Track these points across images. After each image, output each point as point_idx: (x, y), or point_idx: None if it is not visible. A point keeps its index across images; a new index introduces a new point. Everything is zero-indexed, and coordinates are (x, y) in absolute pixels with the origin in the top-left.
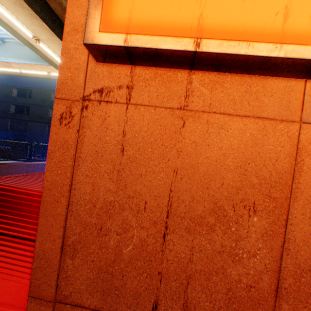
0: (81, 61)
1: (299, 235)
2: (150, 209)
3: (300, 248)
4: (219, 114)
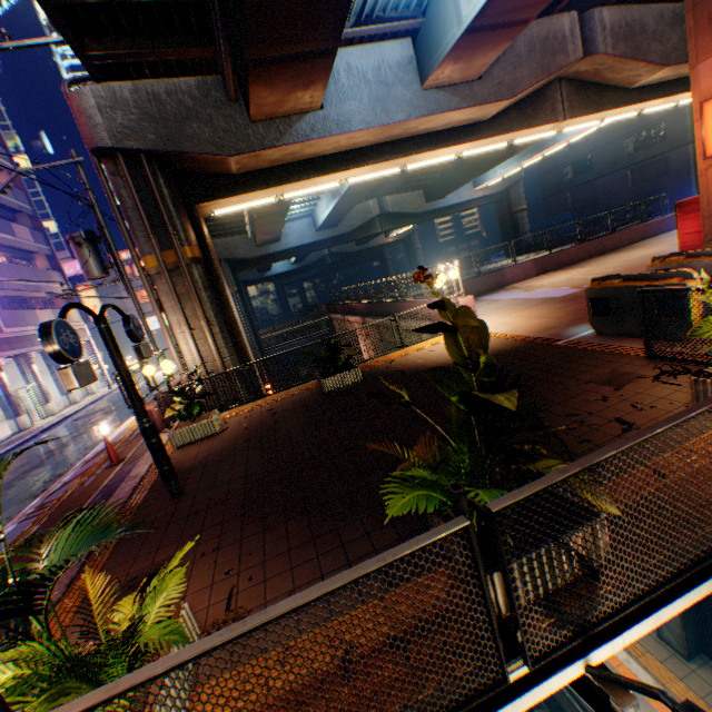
0: (700, 162)
1: None
2: None
3: None
4: None
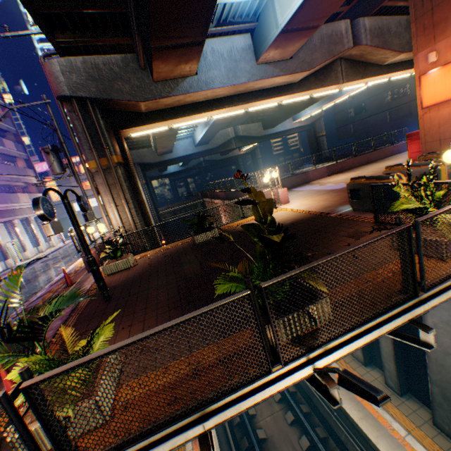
0: (420, 110)
1: None
2: (435, 126)
3: None
4: (442, 109)
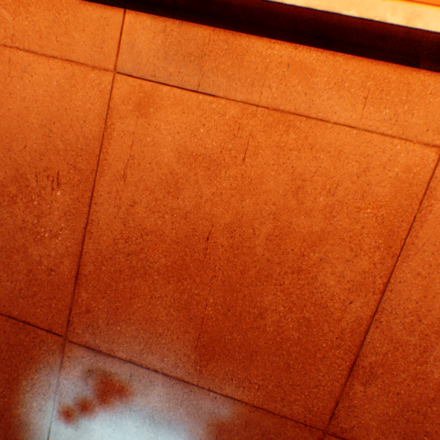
0: None
1: (104, 218)
2: None
3: (104, 232)
4: (24, 52)
